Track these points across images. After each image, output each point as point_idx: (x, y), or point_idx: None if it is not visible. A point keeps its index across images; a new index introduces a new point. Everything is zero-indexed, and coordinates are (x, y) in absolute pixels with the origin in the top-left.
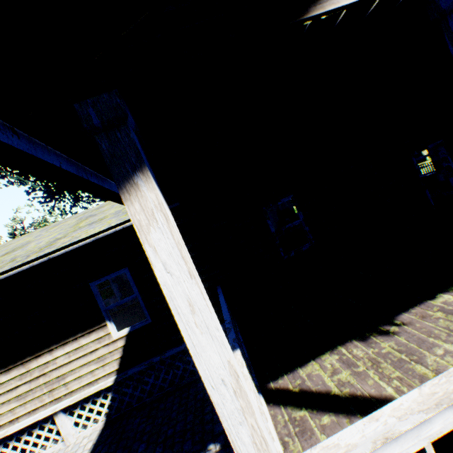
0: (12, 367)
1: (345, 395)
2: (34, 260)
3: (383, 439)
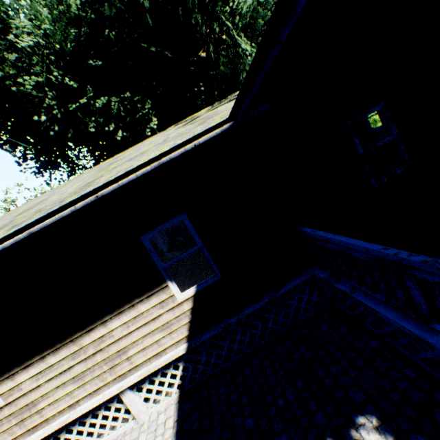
0: (60, 345)
1: None
2: (76, 202)
3: None
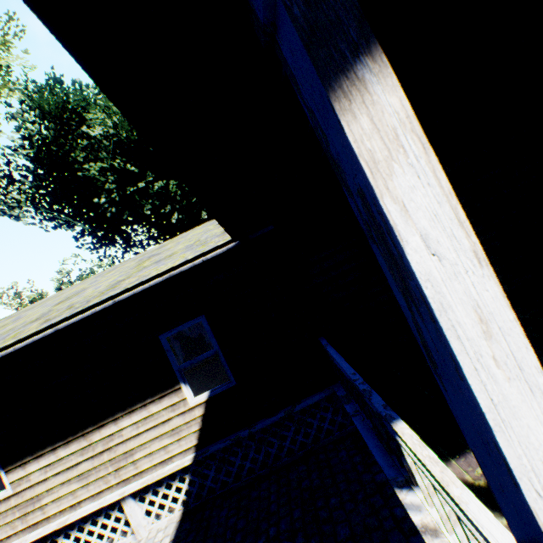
0: (71, 439)
1: None
2: (97, 305)
3: None
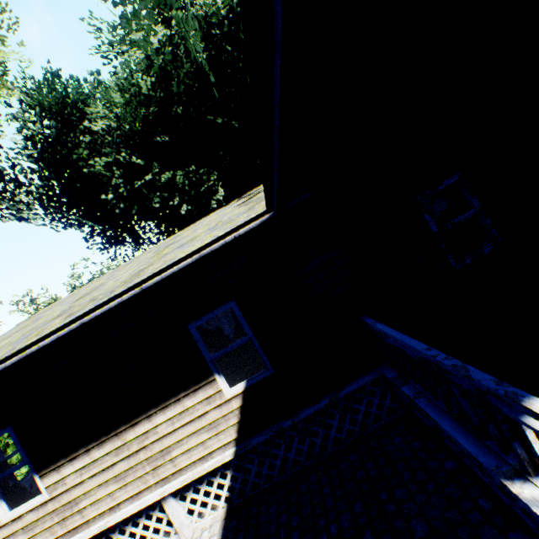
0: (105, 439)
1: None
2: (123, 294)
3: None
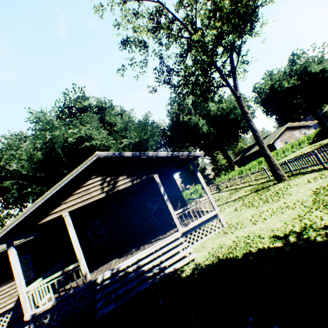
0: None
1: (67, 288)
2: None
3: (41, 283)
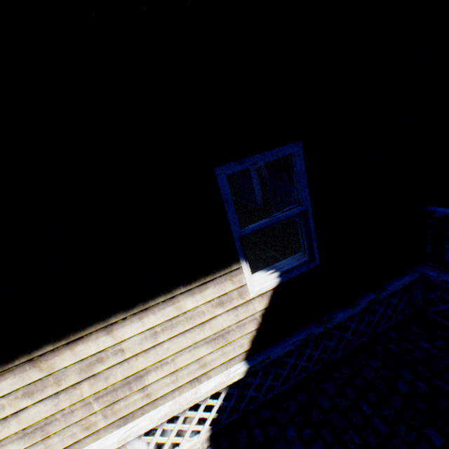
0: None
1: None
2: None
3: None
